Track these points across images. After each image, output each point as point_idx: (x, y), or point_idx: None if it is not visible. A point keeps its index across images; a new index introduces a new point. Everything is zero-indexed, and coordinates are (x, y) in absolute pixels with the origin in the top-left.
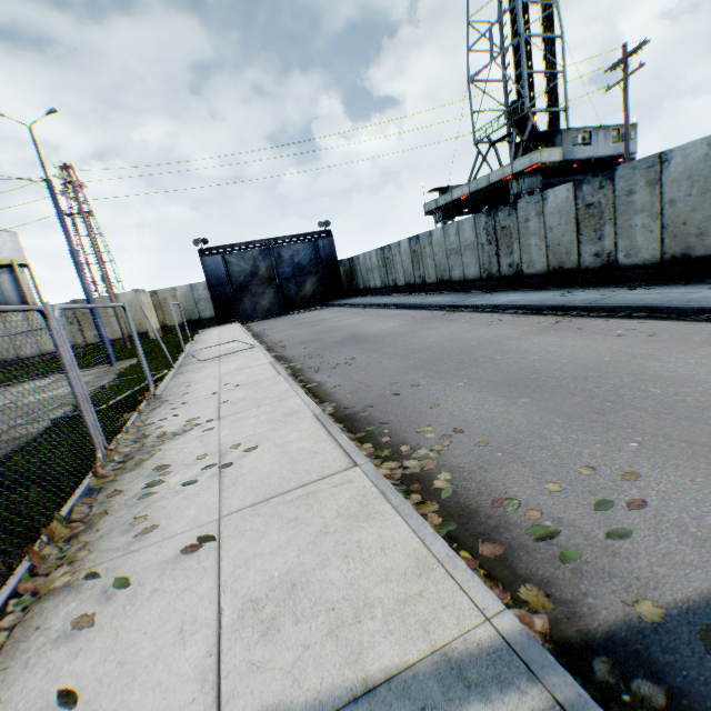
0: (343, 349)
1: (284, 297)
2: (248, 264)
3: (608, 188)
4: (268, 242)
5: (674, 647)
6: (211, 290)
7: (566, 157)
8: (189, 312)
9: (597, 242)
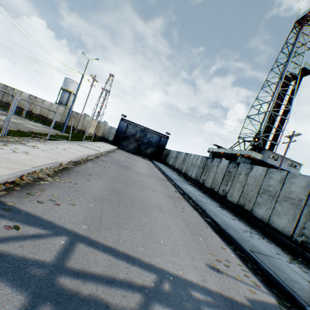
0: (115, 165)
1: (139, 148)
2: (134, 131)
3: (236, 168)
4: (145, 128)
5: (0, 206)
6: (117, 132)
7: (263, 159)
8: (105, 134)
9: (225, 186)
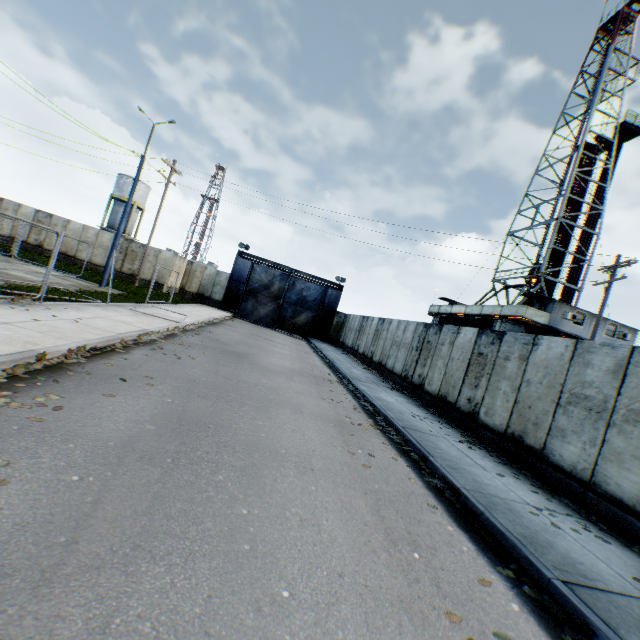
0: (211, 353)
1: (280, 315)
2: (267, 278)
3: (496, 346)
4: (290, 270)
5: None
6: (230, 282)
7: (551, 323)
8: (205, 288)
9: (473, 389)
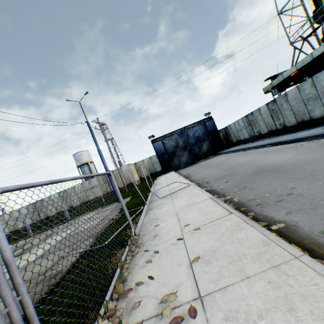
0: (265, 179)
1: (193, 154)
2: (173, 142)
3: None
4: (181, 130)
5: None
6: (158, 158)
7: None
8: (150, 170)
9: None
